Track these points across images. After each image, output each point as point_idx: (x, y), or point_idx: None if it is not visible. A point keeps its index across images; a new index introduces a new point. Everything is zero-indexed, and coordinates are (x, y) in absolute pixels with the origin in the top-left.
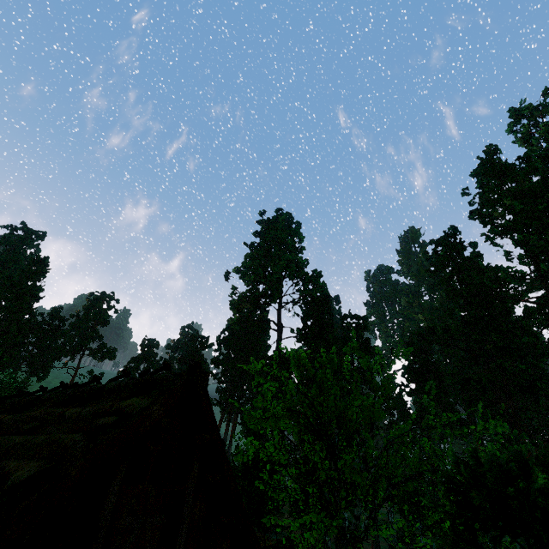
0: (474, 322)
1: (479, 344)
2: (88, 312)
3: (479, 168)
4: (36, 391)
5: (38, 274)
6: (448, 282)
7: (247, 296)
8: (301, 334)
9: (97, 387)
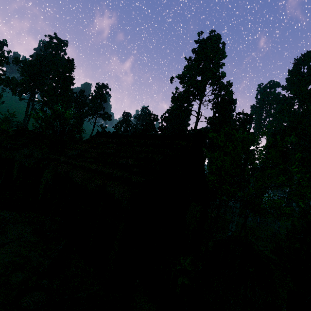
0: None
1: None
2: (97, 94)
3: None
4: (115, 132)
5: (70, 69)
6: None
7: (182, 94)
8: (211, 121)
9: (153, 134)
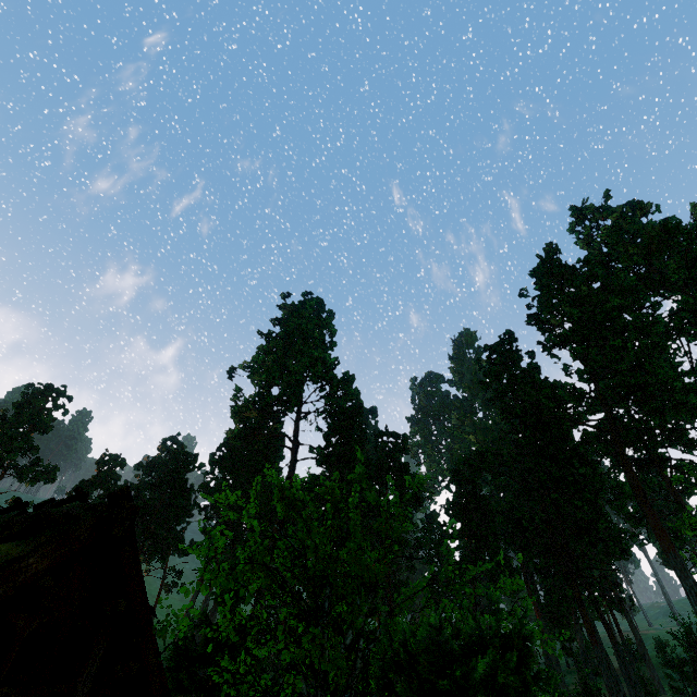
0: (529, 448)
1: (532, 474)
2: (21, 412)
3: (538, 267)
4: None
5: None
6: (501, 397)
7: (256, 401)
8: (322, 455)
9: None
